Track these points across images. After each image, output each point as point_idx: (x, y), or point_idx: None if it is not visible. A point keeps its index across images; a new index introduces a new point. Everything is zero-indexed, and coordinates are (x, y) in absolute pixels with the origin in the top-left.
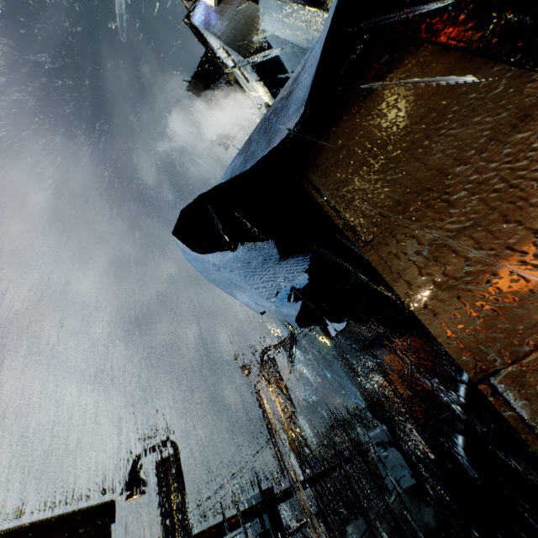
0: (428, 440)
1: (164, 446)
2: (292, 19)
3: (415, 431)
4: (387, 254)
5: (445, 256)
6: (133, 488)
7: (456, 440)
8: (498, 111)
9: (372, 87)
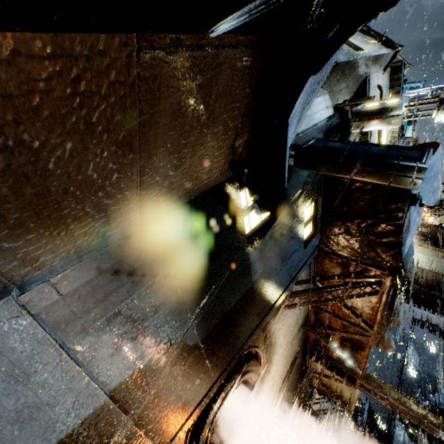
0: None
1: None
2: (306, 120)
3: None
4: (108, 67)
5: (65, 123)
6: None
7: None
8: (156, 193)
9: (235, 143)
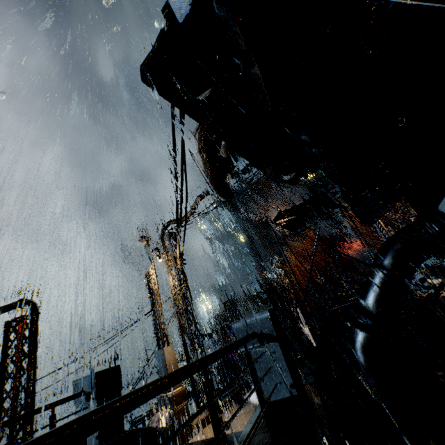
0: (310, 323)
1: (21, 306)
2: None
3: (300, 315)
4: None
5: None
6: None
7: (355, 337)
8: None
9: None
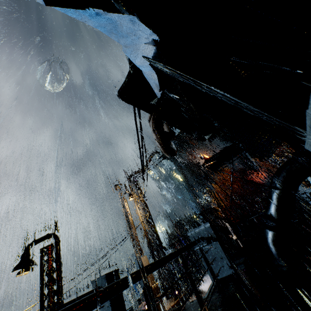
0: (237, 232)
1: (48, 238)
2: None
3: (229, 227)
4: None
5: None
6: (21, 267)
7: (266, 235)
8: None
9: None
